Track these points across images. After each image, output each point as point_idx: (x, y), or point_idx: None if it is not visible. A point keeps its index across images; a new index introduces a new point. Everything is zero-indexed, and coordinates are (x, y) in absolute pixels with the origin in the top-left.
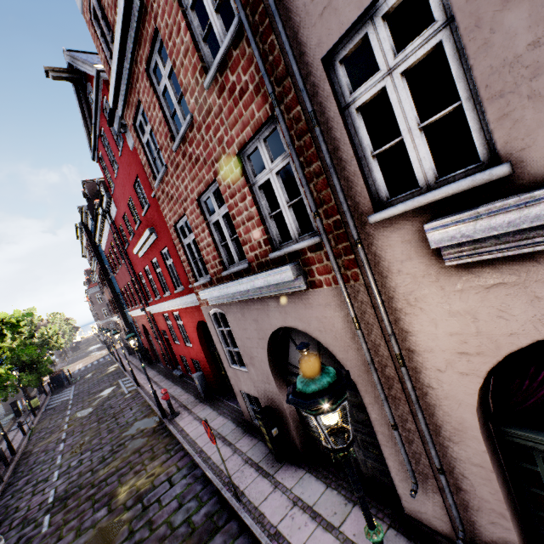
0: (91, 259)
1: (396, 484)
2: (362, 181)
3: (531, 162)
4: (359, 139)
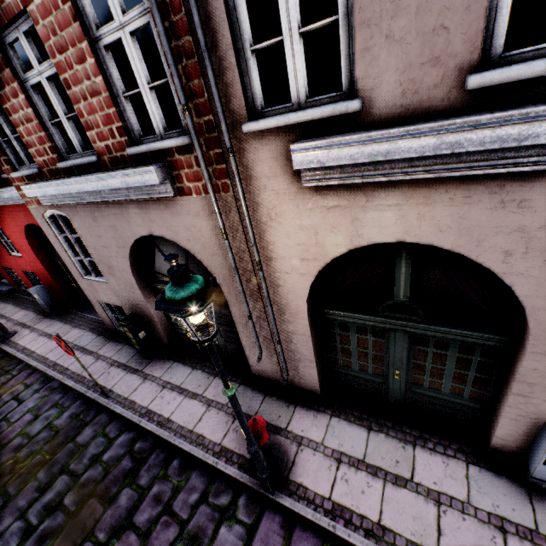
0: None
1: (248, 356)
2: (239, 80)
3: (375, 104)
4: (239, 22)
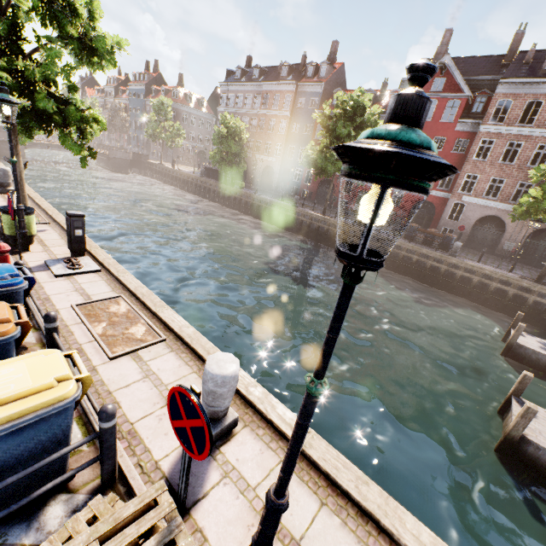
0: (262, 103)
1: (497, 248)
2: None
3: None
4: None
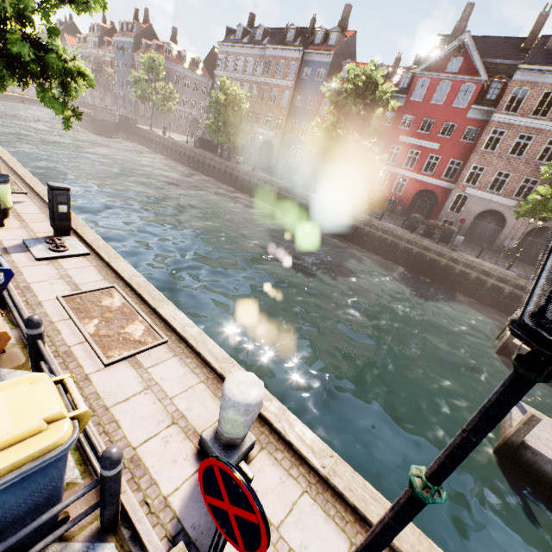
0: (264, 69)
1: (495, 243)
2: None
3: None
4: None
